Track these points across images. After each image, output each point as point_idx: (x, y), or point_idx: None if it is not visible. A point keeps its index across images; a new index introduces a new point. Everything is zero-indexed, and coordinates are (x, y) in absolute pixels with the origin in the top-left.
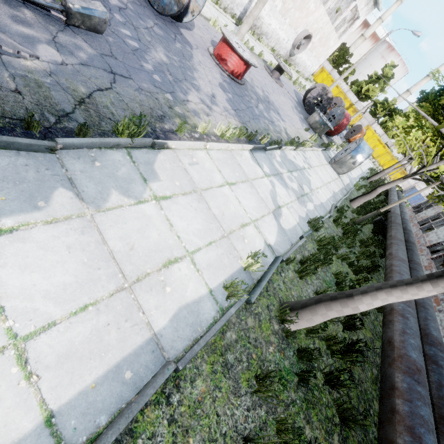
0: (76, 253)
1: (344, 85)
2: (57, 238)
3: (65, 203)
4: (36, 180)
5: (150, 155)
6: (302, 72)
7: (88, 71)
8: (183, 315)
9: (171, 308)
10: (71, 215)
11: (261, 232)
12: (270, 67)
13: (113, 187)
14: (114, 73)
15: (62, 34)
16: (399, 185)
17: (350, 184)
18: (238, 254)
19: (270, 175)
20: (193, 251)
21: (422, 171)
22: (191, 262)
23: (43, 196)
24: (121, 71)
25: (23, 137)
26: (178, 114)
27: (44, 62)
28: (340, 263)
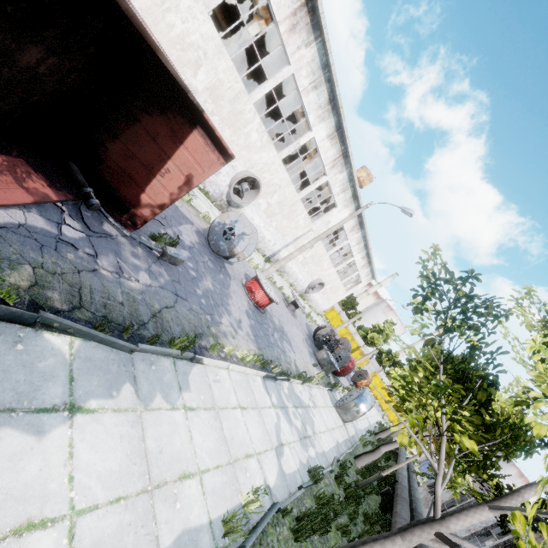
0: (125, 444)
1: (352, 327)
2: (116, 426)
3: (128, 396)
4: (116, 373)
5: (188, 366)
6: (314, 307)
7: (163, 292)
8: (185, 540)
9: (176, 527)
10: (129, 408)
11: (262, 469)
12: (287, 299)
13: (159, 390)
14: (177, 295)
15: (154, 265)
16: (414, 452)
17: (356, 436)
18: (240, 488)
19: (277, 406)
20: (204, 470)
21: (418, 435)
22: (200, 482)
23: (117, 387)
24: (182, 294)
25: (118, 337)
26: (213, 334)
27: (140, 284)
28: (340, 537)
